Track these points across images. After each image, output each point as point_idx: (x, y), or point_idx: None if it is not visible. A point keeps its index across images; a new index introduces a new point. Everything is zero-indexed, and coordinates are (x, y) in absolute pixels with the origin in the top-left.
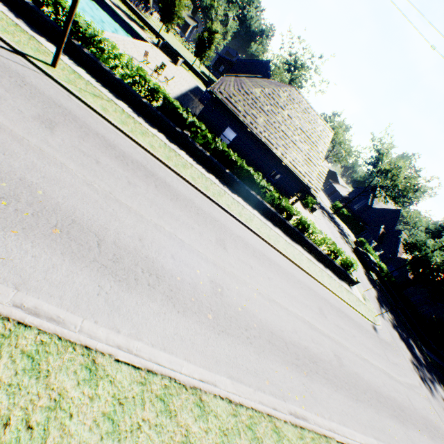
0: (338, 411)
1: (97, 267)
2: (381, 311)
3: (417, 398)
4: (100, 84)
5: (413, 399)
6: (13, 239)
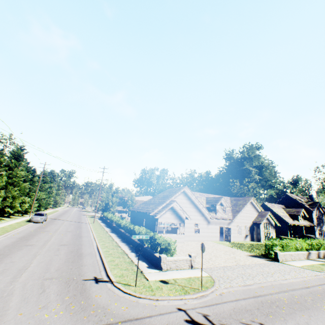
0: (4, 241)
1: (40, 226)
2: None
3: None
4: (104, 224)
5: None
6: (40, 225)
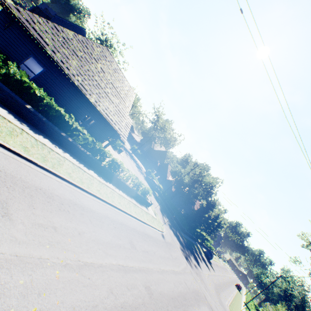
0: None
1: None
2: (163, 219)
3: (188, 277)
4: None
5: (187, 280)
6: None
